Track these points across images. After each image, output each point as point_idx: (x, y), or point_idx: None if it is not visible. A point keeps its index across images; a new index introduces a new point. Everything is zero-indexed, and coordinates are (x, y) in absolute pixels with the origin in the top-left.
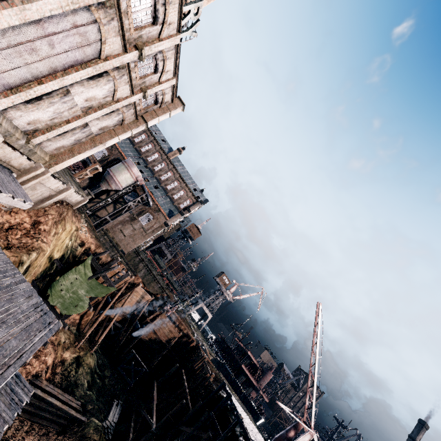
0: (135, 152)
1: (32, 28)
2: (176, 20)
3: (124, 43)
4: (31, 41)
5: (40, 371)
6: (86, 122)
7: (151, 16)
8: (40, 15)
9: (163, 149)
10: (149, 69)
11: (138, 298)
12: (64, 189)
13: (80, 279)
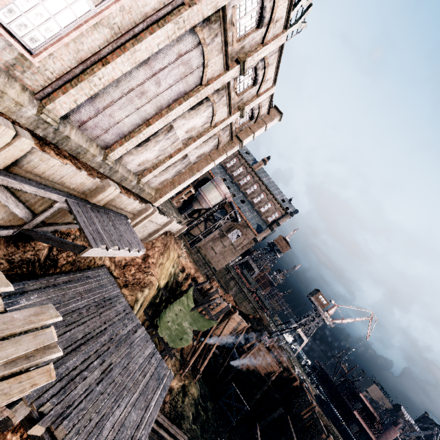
0: (221, 169)
1: (141, 70)
2: (284, 14)
3: (226, 60)
4: (140, 85)
5: None
6: (185, 154)
7: (256, 19)
8: (148, 53)
9: (248, 162)
10: (248, 83)
11: (234, 325)
12: (168, 222)
13: (183, 310)
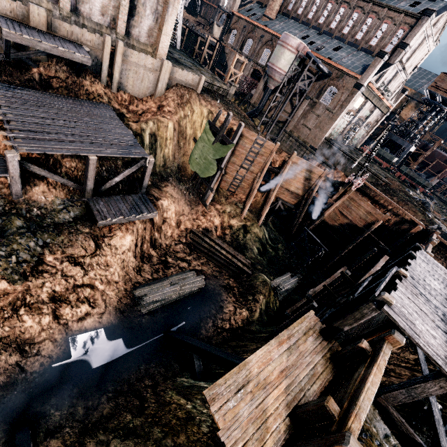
0: (301, 27)
1: None
2: None
3: None
4: None
5: (210, 228)
6: None
7: None
8: None
9: None
10: None
11: (303, 174)
12: (161, 65)
13: (206, 146)
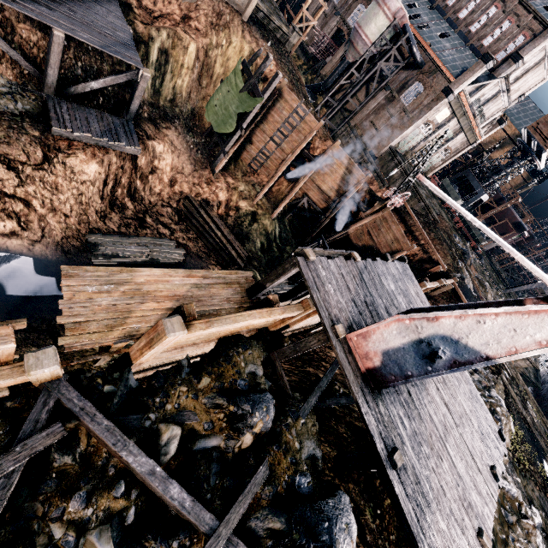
0: None
1: None
2: None
3: None
4: None
5: (211, 201)
6: None
7: None
8: None
9: None
10: None
11: (342, 172)
12: None
13: (231, 92)
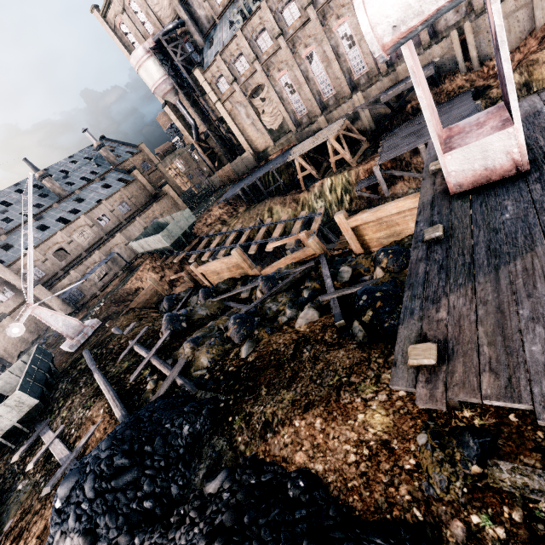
0: None
1: None
2: None
3: None
4: None
5: None
6: None
7: None
8: None
9: None
10: None
11: None
12: None
13: None
